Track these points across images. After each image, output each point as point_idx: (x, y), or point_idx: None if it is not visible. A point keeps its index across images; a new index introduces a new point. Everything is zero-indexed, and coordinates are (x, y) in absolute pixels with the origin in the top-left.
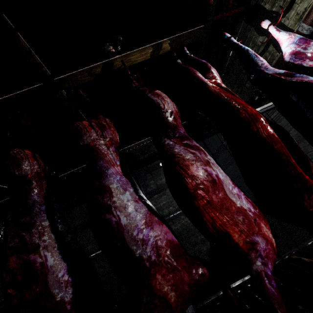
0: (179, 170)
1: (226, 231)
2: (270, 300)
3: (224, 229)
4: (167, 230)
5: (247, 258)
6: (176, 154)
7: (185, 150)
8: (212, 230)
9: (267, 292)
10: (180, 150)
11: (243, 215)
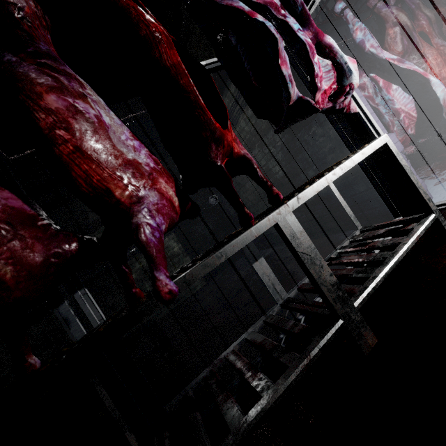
0: (24, 99)
1: (105, 187)
2: (147, 248)
3: (103, 184)
4: (10, 196)
5: (130, 213)
6: (19, 74)
7: (38, 69)
8: (87, 188)
9: (146, 242)
10: (27, 69)
11: (133, 167)
